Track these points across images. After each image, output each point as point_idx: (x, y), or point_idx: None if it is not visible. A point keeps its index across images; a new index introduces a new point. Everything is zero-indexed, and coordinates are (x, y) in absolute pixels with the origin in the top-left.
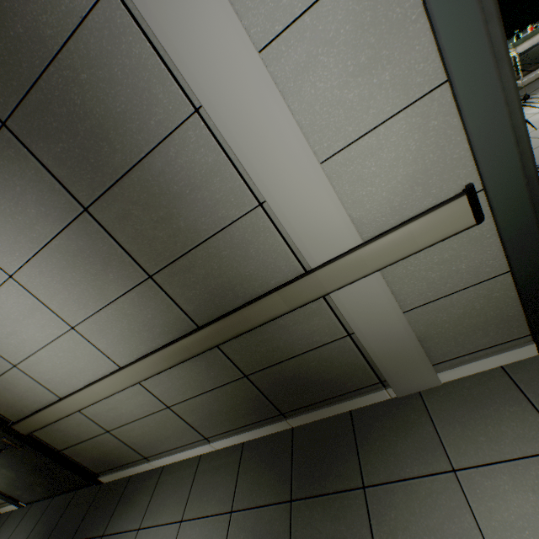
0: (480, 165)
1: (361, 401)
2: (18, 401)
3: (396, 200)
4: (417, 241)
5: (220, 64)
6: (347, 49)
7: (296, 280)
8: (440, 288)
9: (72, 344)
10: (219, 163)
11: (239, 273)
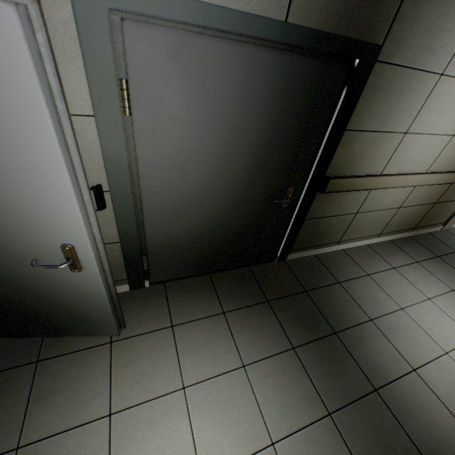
0: None
1: (434, 229)
2: (360, 160)
3: None
4: None
5: None
6: None
7: None
8: None
9: (439, 143)
10: None
11: None
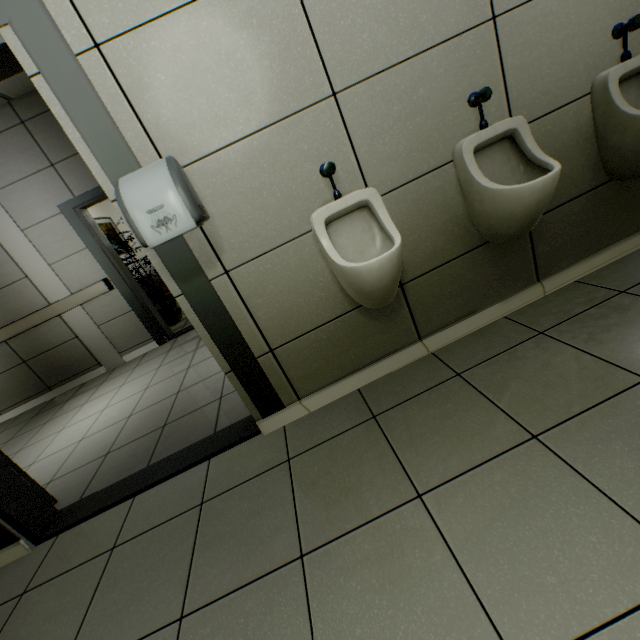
0: (106, 272)
1: (92, 375)
2: None
3: (83, 280)
4: (91, 295)
5: (8, 232)
6: (54, 234)
7: (45, 308)
8: (111, 315)
9: None
10: (9, 260)
11: (19, 304)
